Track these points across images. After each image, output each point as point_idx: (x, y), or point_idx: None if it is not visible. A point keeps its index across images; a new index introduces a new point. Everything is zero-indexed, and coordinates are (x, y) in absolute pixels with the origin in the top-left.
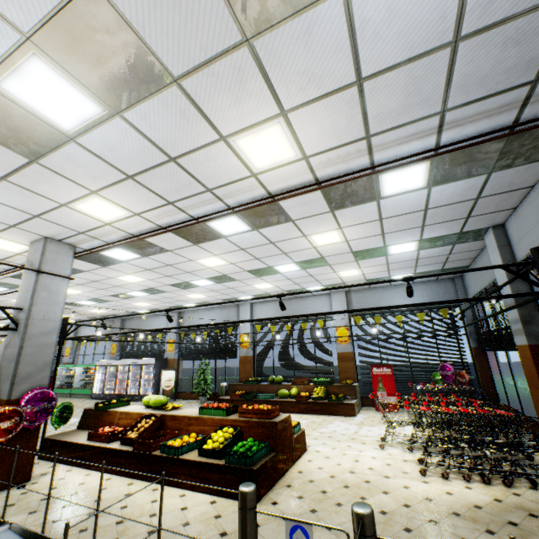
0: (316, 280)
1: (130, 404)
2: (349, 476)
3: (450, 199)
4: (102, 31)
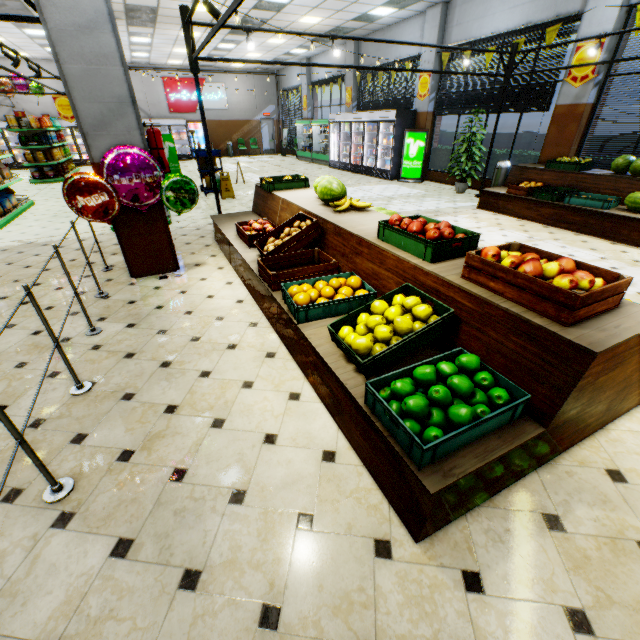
0: None
1: (308, 187)
2: None
3: None
4: None
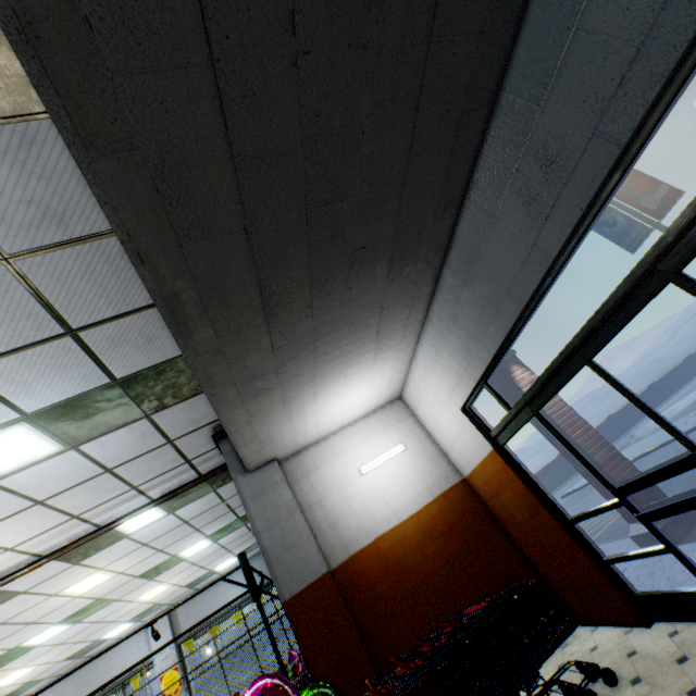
0: (109, 621)
1: None
2: None
3: (202, 509)
4: None
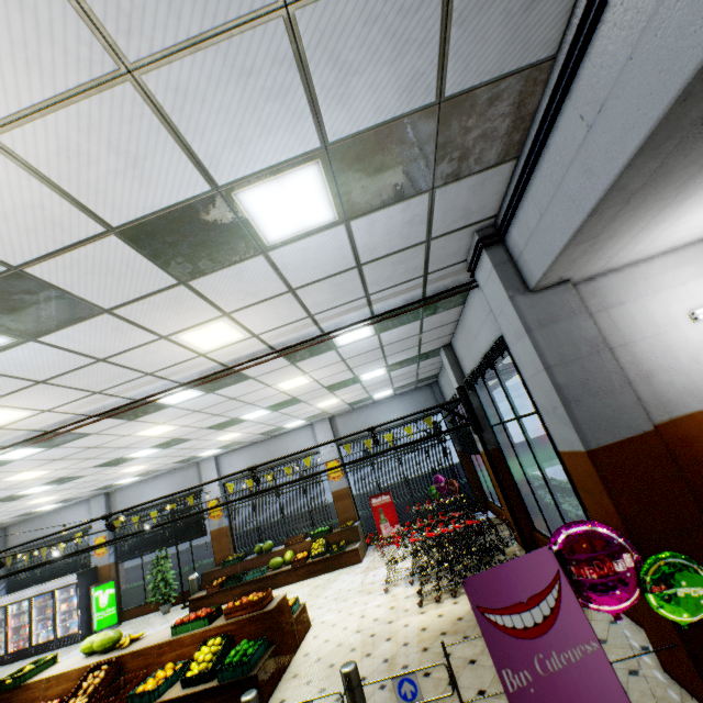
0: (292, 416)
1: (57, 661)
2: (356, 636)
3: (399, 337)
4: (21, 293)
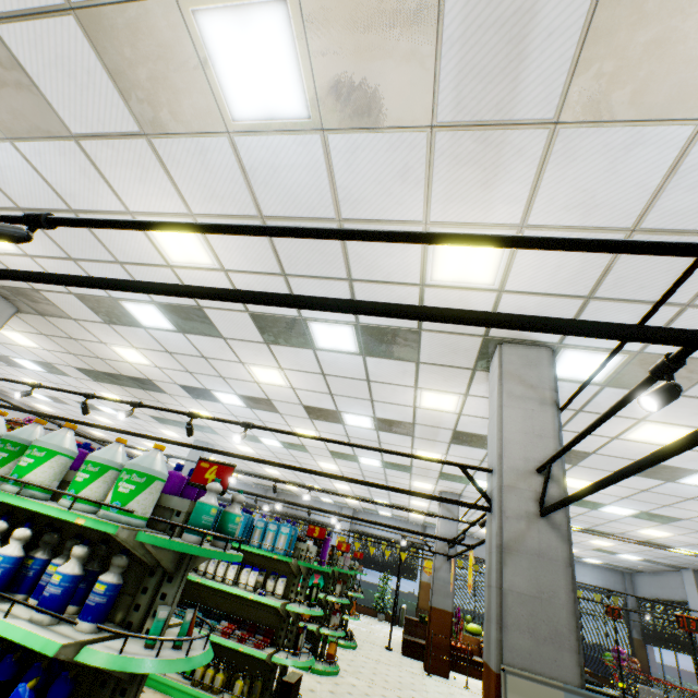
0: None
1: None
2: None
3: (692, 559)
4: (667, 518)
